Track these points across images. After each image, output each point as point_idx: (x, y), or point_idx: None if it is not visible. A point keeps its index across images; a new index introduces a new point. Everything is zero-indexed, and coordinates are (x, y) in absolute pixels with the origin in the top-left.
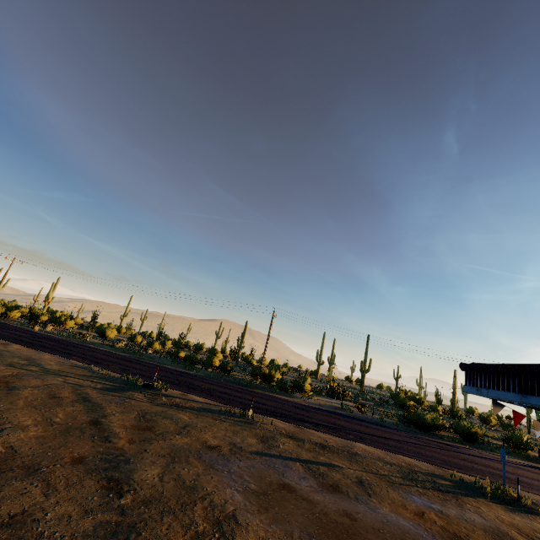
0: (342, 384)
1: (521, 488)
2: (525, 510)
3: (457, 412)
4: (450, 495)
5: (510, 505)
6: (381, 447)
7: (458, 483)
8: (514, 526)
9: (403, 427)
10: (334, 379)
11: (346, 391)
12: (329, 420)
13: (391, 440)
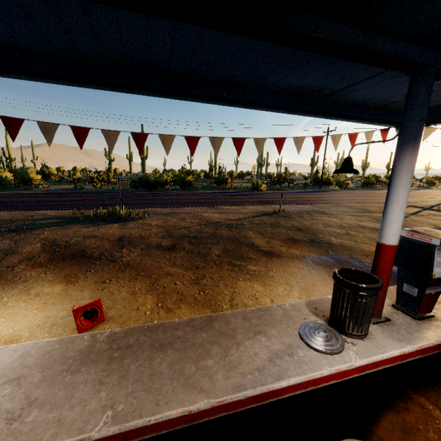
0: (134, 174)
1: (157, 207)
2: (118, 221)
3: (209, 173)
4: (21, 232)
5: (106, 222)
6: (26, 209)
7: (74, 218)
8: (54, 239)
9: (133, 190)
10: (108, 169)
11: (109, 175)
12: (6, 200)
13: (74, 201)
